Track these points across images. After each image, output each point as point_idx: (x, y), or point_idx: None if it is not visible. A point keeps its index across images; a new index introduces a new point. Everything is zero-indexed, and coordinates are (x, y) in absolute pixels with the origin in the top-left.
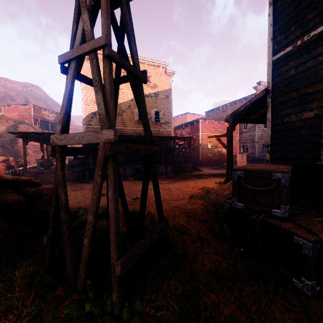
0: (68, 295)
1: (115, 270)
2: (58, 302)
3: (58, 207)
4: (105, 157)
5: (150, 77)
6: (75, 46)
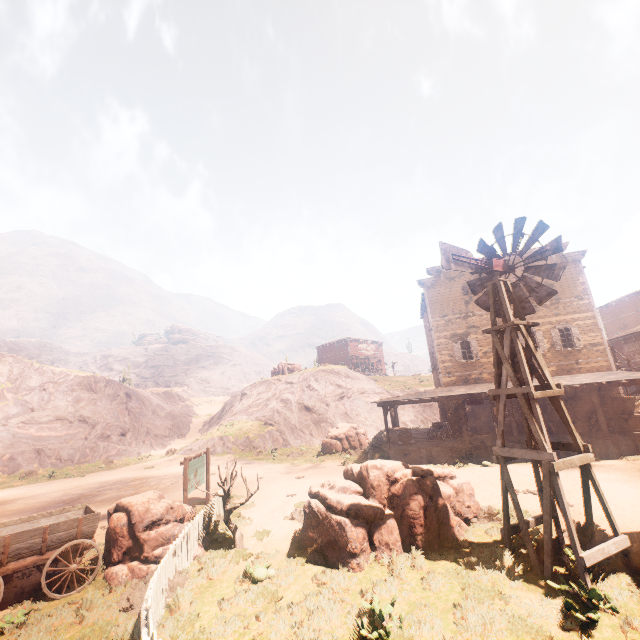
0: (540, 578)
1: (580, 562)
2: (534, 580)
3: (507, 505)
4: (549, 472)
5: (534, 277)
6: (502, 385)
